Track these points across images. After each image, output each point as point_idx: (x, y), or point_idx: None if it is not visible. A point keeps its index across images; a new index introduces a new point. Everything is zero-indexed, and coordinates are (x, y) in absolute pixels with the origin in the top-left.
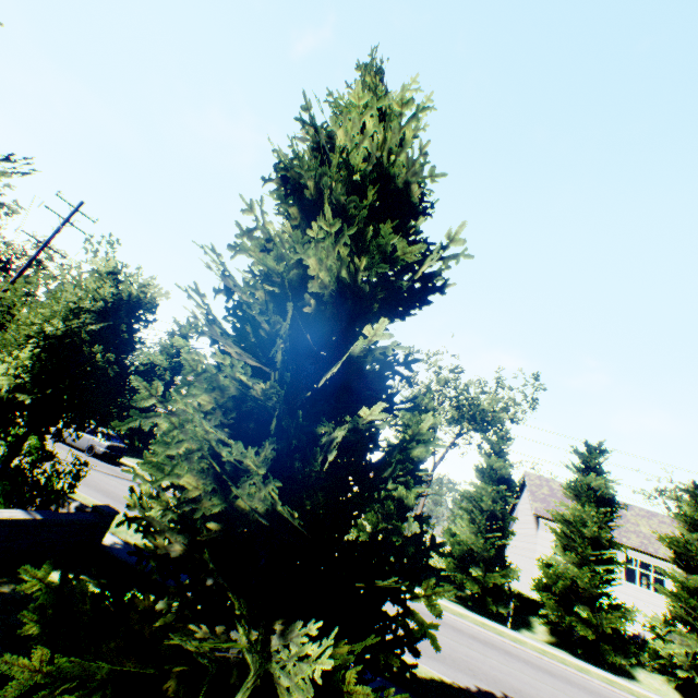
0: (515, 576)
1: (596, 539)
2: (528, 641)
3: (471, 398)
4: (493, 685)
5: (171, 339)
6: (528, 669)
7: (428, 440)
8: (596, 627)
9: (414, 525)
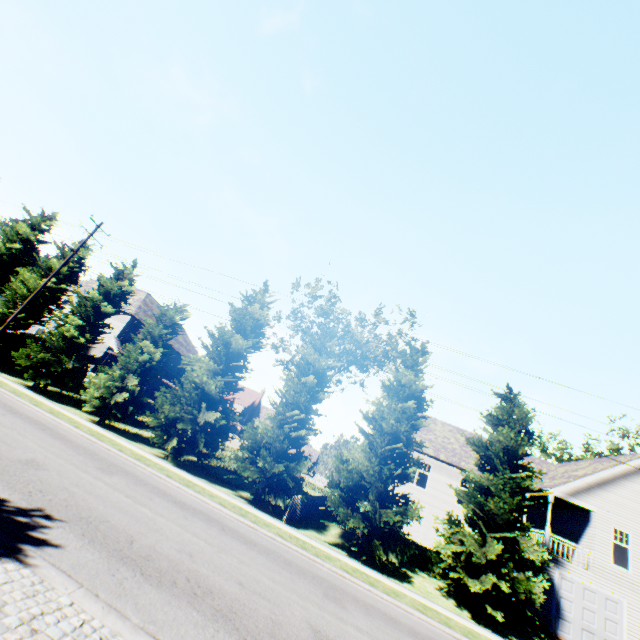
0: (305, 470)
1: (396, 435)
2: (285, 530)
3: (345, 327)
4: (43, 503)
5: (15, 225)
6: (208, 530)
7: (249, 331)
8: (372, 522)
9: (211, 413)
